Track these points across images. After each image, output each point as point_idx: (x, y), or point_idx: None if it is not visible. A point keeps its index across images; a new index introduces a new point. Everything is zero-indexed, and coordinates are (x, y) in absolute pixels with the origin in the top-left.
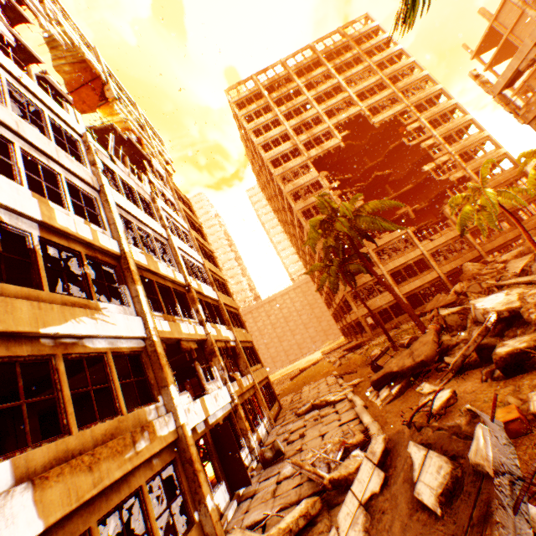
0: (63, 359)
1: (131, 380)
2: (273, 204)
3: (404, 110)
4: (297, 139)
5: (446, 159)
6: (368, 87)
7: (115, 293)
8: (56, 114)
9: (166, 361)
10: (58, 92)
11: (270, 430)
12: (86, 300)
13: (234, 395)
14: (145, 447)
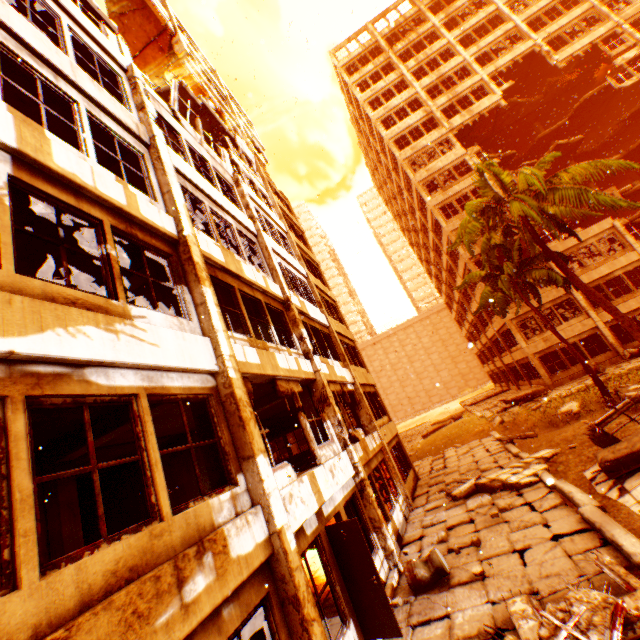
0: (23, 408)
1: (185, 447)
2: (394, 207)
3: (612, 33)
4: (433, 104)
5: None
6: (546, 7)
7: (170, 300)
8: (82, 28)
9: (250, 413)
10: (93, 12)
11: (407, 515)
12: (102, 298)
13: (358, 466)
14: (204, 590)
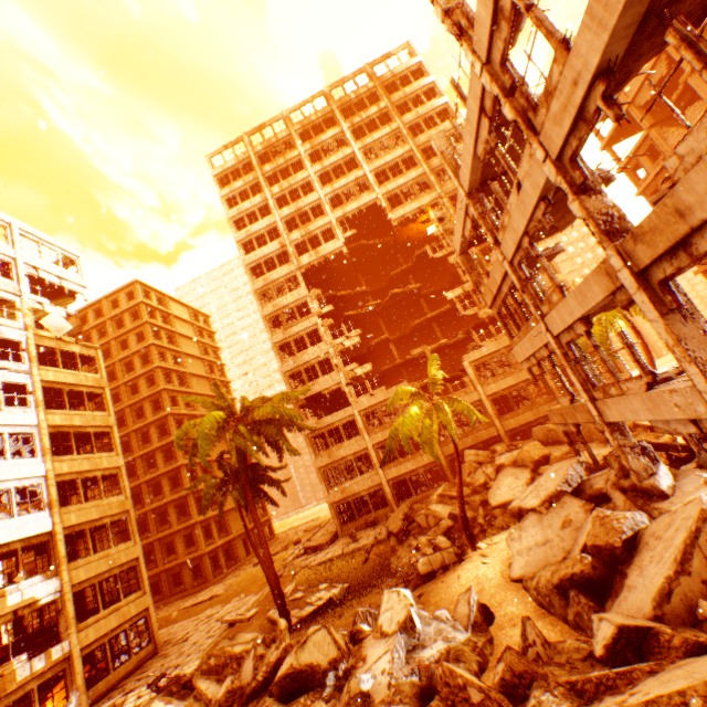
0: None
1: None
2: None
3: (436, 203)
4: (288, 237)
5: None
6: (392, 162)
7: None
8: None
9: None
10: None
11: None
12: None
13: None
14: None
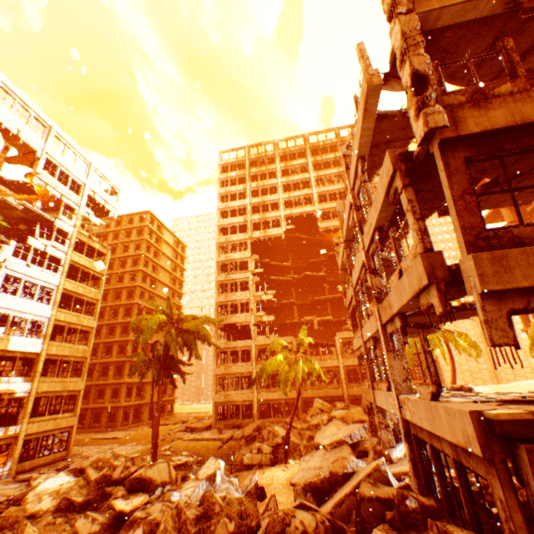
0: None
1: None
2: None
3: None
4: (251, 217)
5: None
6: (332, 191)
7: None
8: None
9: None
10: None
11: None
12: None
13: None
14: None
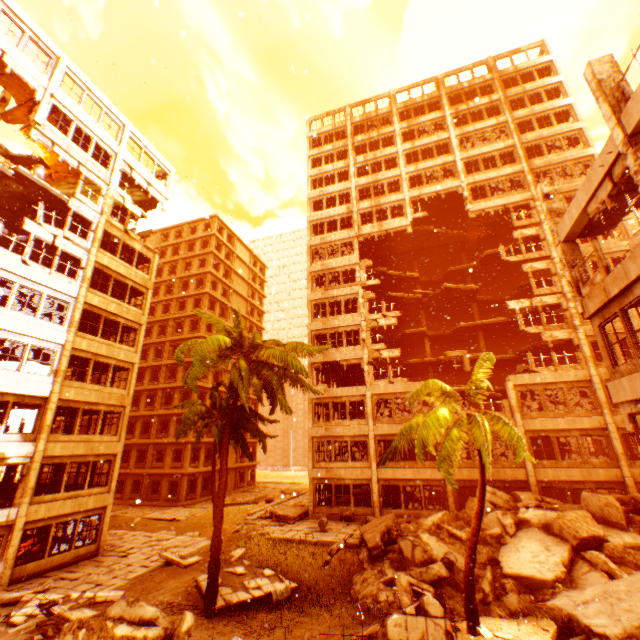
0: None
1: None
2: None
3: (526, 204)
4: (357, 205)
5: (554, 302)
6: (487, 154)
7: None
8: None
9: None
10: None
11: None
12: None
13: None
14: None
